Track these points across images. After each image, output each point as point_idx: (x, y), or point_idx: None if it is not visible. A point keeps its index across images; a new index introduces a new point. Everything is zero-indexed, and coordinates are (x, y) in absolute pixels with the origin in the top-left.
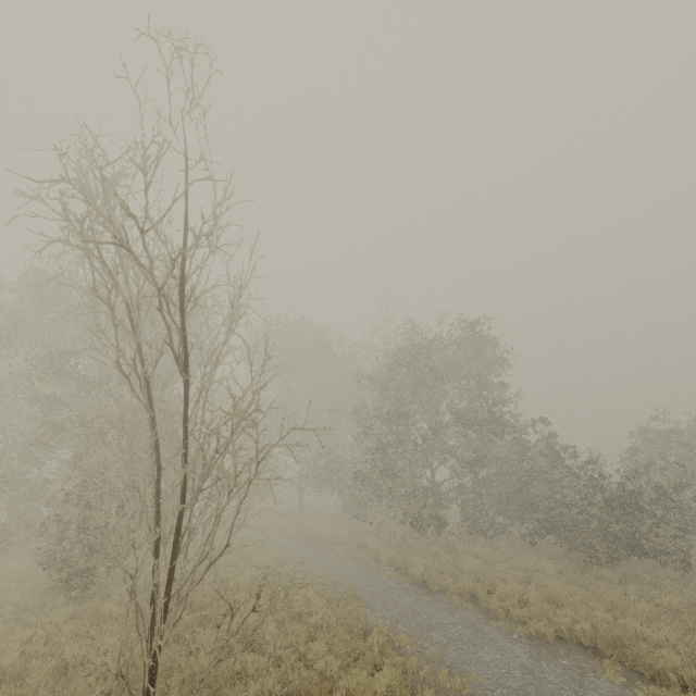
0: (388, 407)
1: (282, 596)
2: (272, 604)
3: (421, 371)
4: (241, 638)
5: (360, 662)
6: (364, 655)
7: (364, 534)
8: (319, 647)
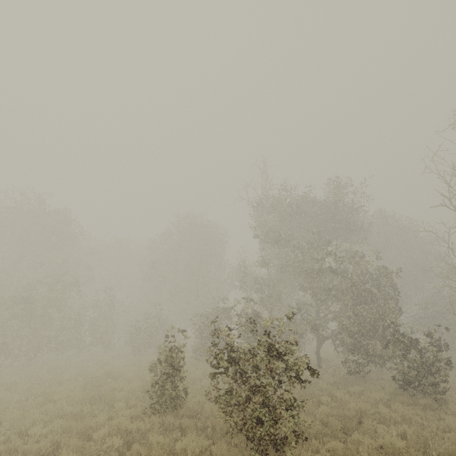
0: None
1: None
2: None
3: None
4: None
5: None
6: None
7: None
8: None
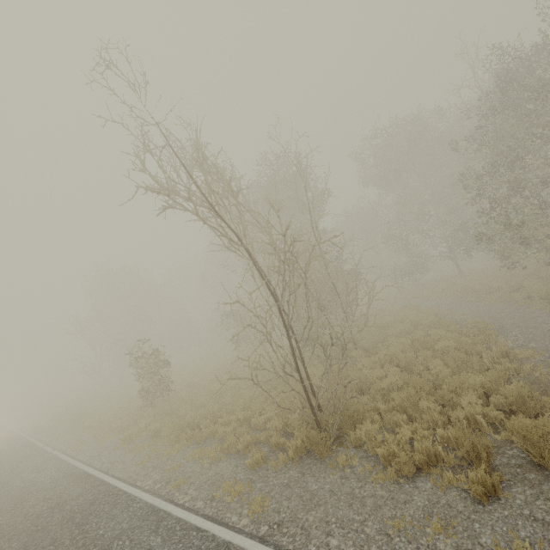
0: (491, 160)
1: (422, 336)
2: (414, 341)
3: (523, 99)
4: (391, 361)
5: (468, 369)
6: (471, 364)
7: (522, 278)
8: (437, 362)
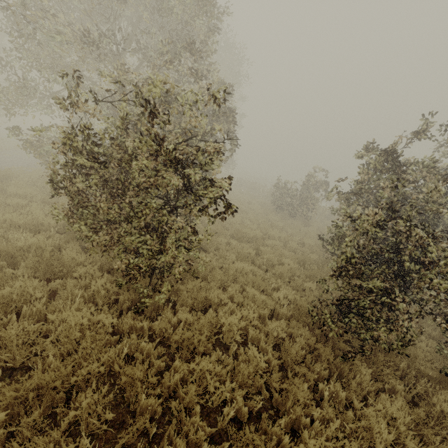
0: None
1: None
2: None
3: None
4: None
5: None
6: None
7: None
8: None
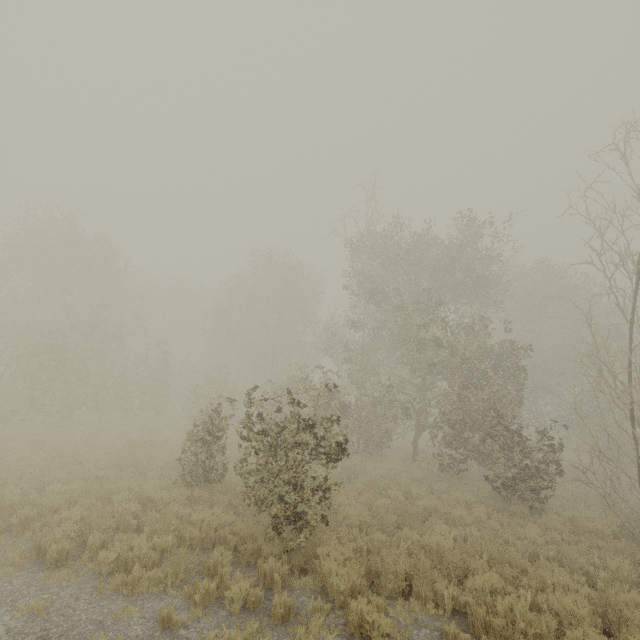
0: None
1: None
2: None
3: None
4: None
5: None
6: None
7: None
8: None
